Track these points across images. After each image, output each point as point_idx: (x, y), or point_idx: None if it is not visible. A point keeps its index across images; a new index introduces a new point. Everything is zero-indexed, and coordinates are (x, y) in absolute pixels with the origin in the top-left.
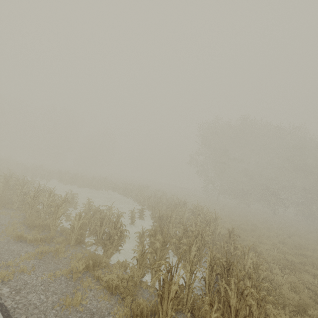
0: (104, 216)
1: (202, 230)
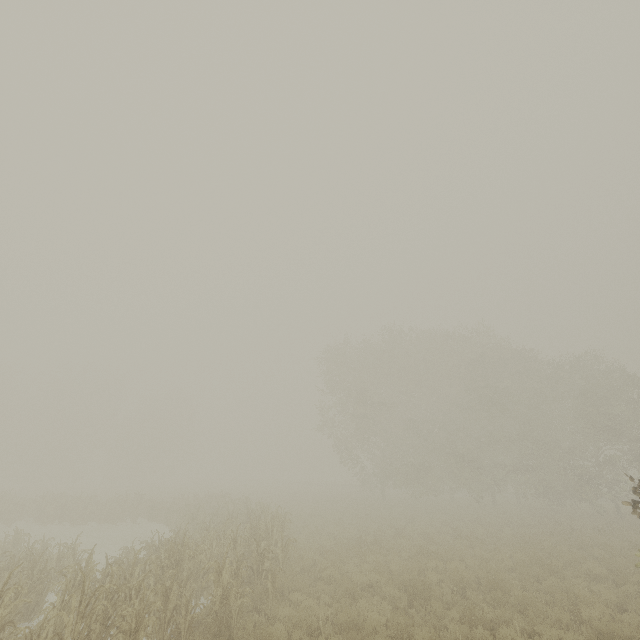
0: (18, 560)
1: (195, 550)
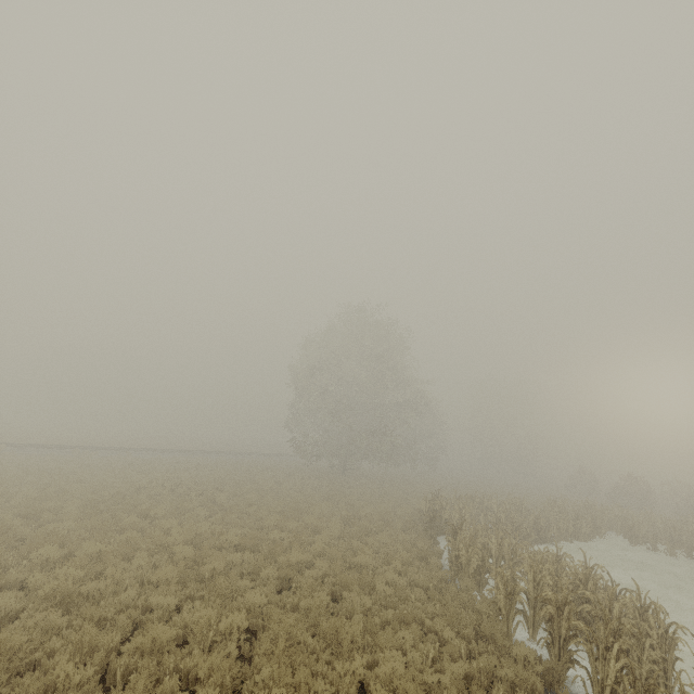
0: None
1: (685, 519)
